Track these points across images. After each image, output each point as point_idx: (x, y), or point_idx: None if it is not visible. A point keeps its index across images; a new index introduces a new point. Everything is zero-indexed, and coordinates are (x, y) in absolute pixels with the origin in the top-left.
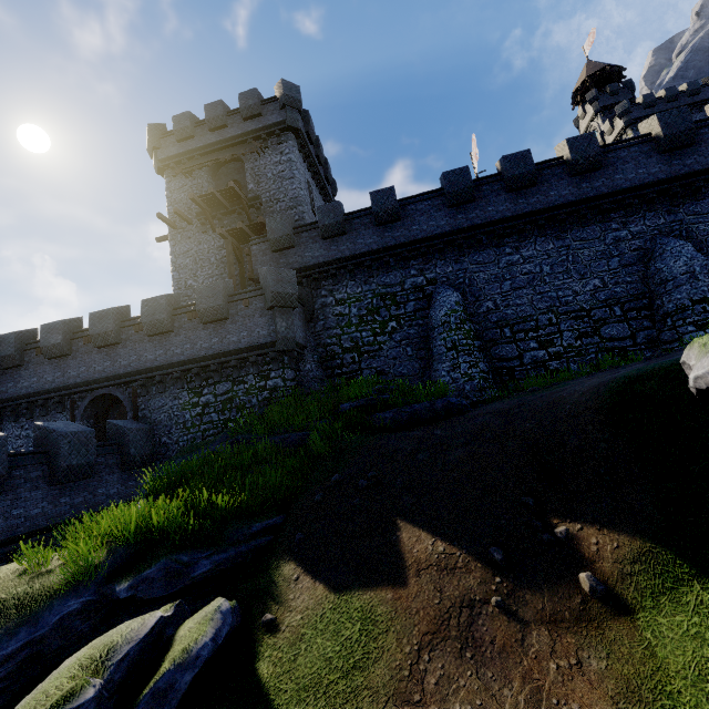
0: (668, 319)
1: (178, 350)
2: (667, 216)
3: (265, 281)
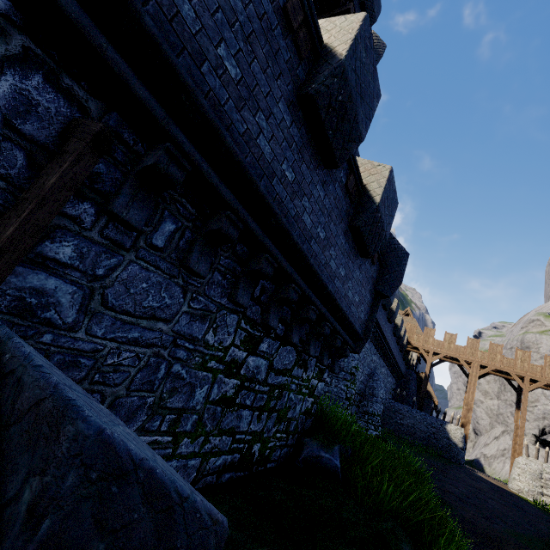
0: (366, 415)
1: (310, 220)
2: (378, 359)
3: (394, 258)
